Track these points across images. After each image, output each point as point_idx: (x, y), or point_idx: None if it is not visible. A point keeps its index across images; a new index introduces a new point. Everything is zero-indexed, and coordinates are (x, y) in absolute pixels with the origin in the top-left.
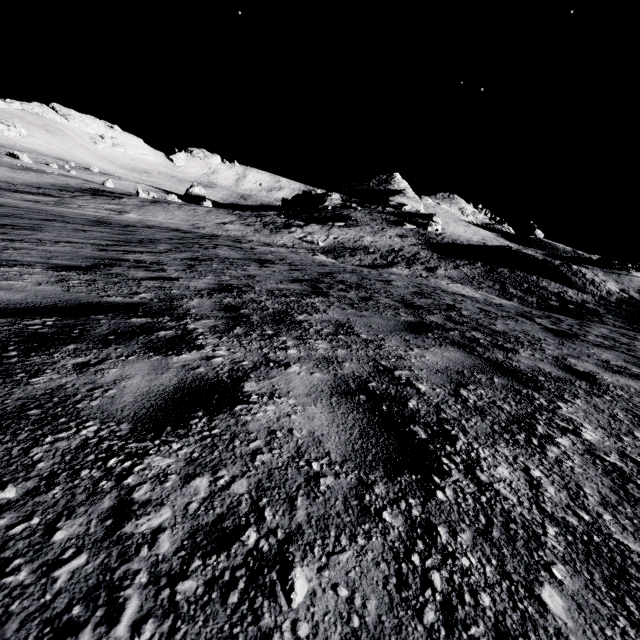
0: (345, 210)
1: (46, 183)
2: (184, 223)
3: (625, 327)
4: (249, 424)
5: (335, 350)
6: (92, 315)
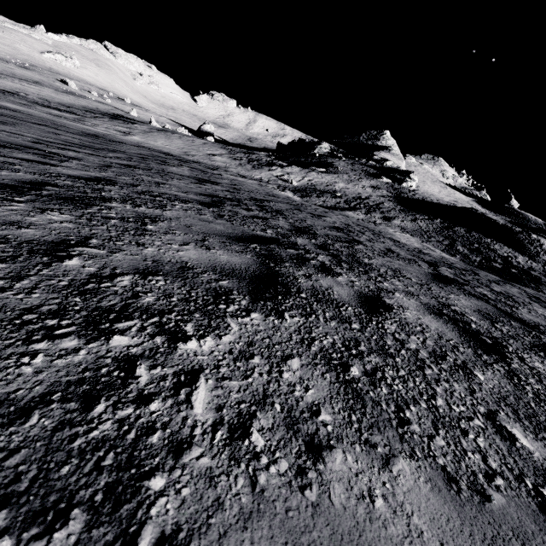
0: (330, 158)
1: (79, 105)
2: (178, 150)
3: None
4: None
5: (60, 222)
6: None
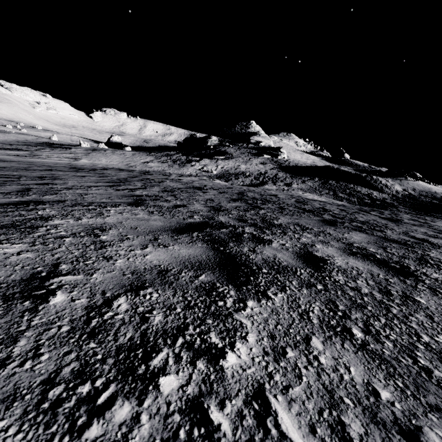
0: (222, 147)
1: (11, 140)
2: (121, 164)
3: (412, 212)
4: (341, 266)
5: (317, 237)
6: (204, 229)
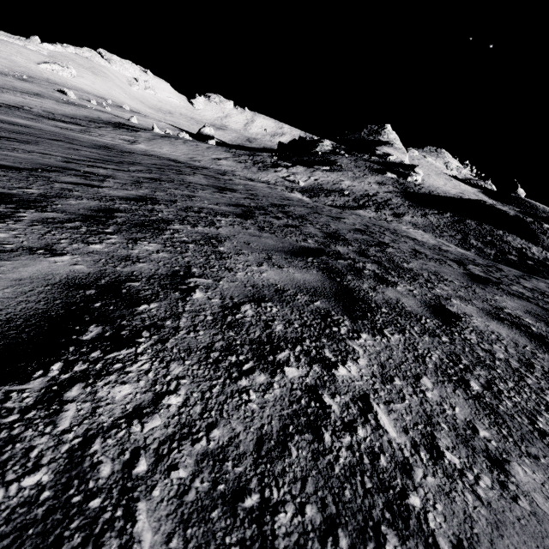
0: (333, 156)
1: (81, 115)
2: (184, 156)
3: None
4: None
5: (156, 253)
6: None
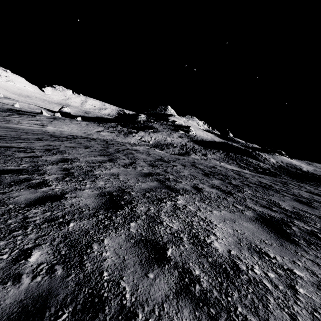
0: (149, 123)
1: None
2: (80, 132)
3: (293, 180)
4: None
5: None
6: (285, 230)
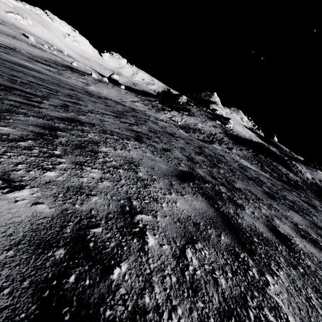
0: (188, 106)
1: (46, 57)
2: (116, 97)
3: (316, 198)
4: (303, 249)
5: (271, 210)
6: (194, 181)
